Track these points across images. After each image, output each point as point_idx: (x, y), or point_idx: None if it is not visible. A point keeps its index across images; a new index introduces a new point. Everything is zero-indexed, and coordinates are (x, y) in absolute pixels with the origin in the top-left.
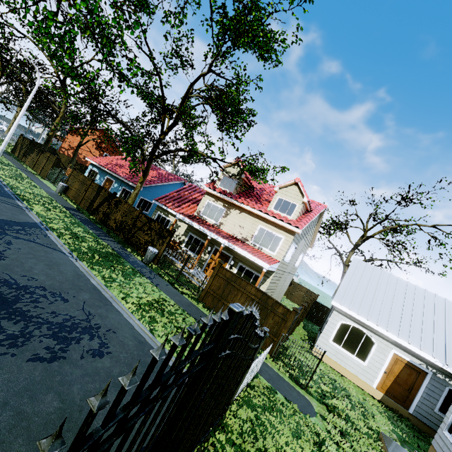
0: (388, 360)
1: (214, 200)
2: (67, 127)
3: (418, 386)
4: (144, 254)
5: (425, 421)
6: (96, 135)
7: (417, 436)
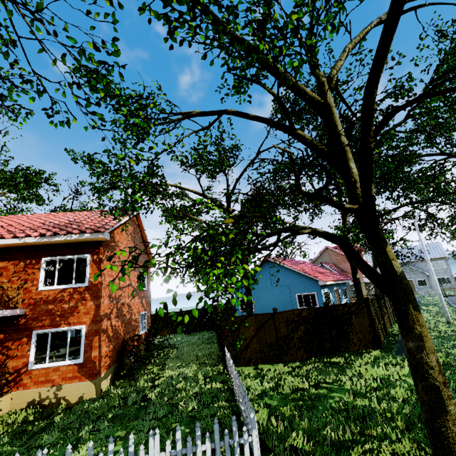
0: None
1: None
2: (106, 236)
3: None
4: None
5: None
6: (129, 235)
7: None
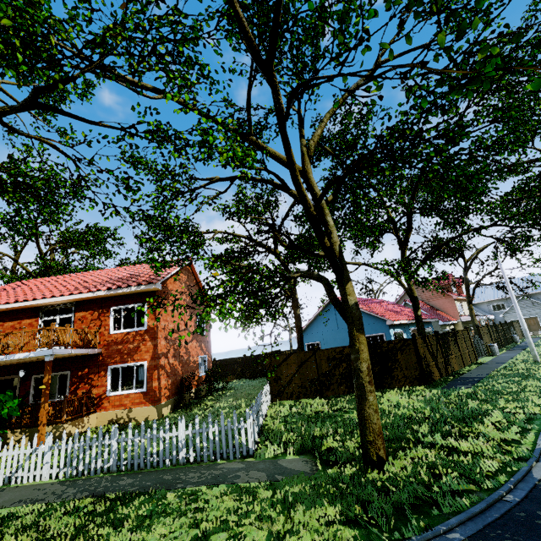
0: None
1: (458, 302)
2: (158, 286)
3: None
4: (511, 342)
5: None
6: (182, 283)
7: None
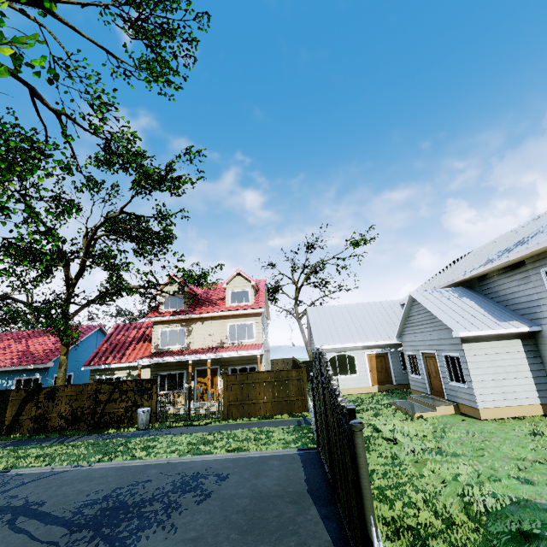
0: (367, 361)
1: (168, 326)
2: None
3: (388, 365)
4: (132, 423)
5: (403, 383)
6: None
7: (405, 393)
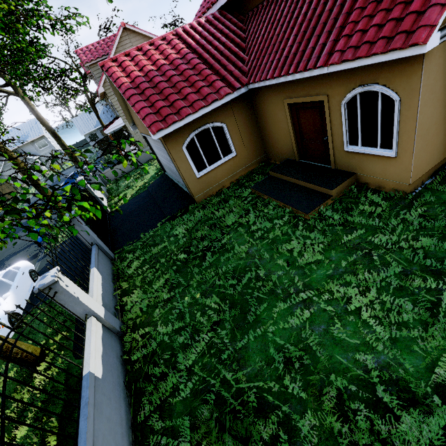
0: None
1: None
2: None
3: None
4: None
5: None
6: None
7: None
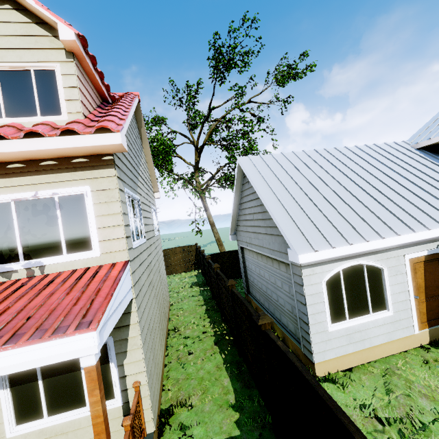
0: (410, 276)
1: None
2: None
3: None
4: None
5: None
6: None
7: None
